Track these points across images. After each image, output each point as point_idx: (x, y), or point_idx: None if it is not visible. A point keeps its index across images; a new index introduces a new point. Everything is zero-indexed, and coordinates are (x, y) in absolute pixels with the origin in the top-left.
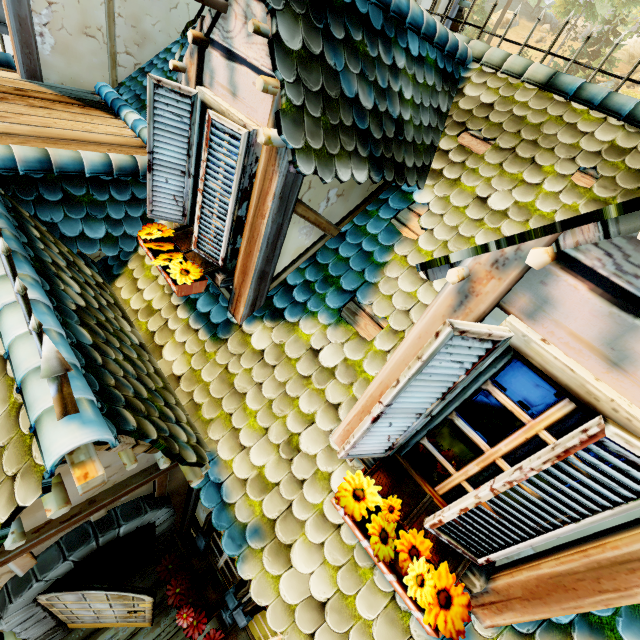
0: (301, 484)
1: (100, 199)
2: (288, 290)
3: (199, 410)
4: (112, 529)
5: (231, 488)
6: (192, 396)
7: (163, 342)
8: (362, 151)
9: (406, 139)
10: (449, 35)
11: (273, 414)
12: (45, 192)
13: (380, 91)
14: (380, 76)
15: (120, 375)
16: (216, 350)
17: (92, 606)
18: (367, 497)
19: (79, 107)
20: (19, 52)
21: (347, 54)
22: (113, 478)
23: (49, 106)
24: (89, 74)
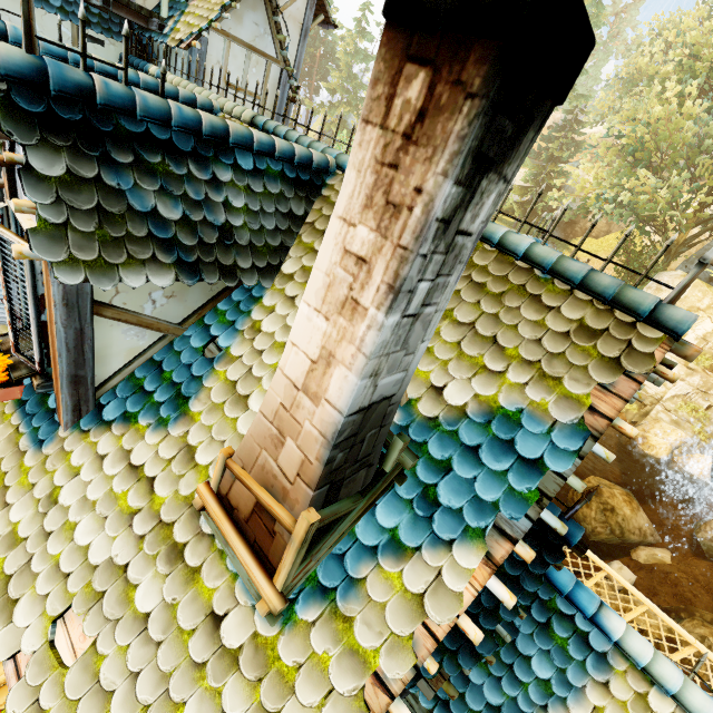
0: None
1: None
2: None
3: None
4: None
5: None
6: None
7: None
8: None
9: None
10: (180, 91)
11: None
12: None
13: None
14: None
15: None
16: None
17: None
18: None
19: None
20: None
21: None
22: None
23: None
24: None
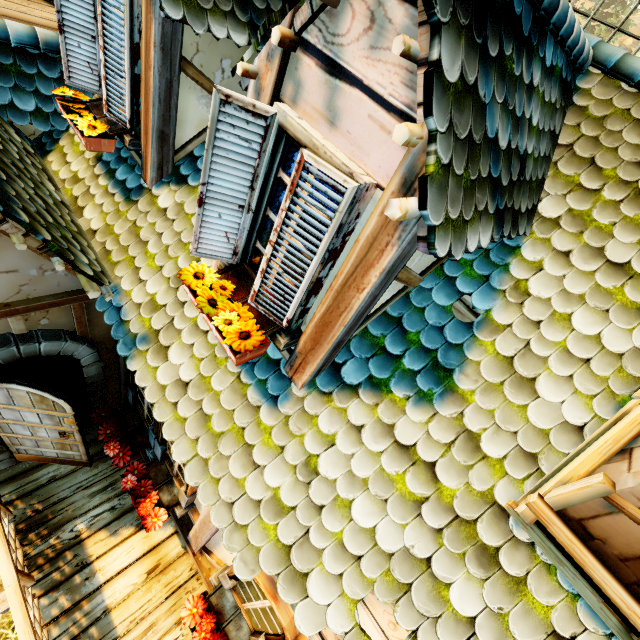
0: (183, 305)
1: (28, 72)
2: (193, 160)
3: (109, 255)
4: (32, 343)
5: (128, 310)
6: (105, 245)
7: (85, 204)
8: (241, 15)
9: None
10: None
11: (168, 256)
12: None
13: None
14: None
15: (25, 197)
16: (128, 209)
17: (24, 417)
18: (206, 279)
19: None
20: None
21: None
22: (25, 289)
23: None
24: None
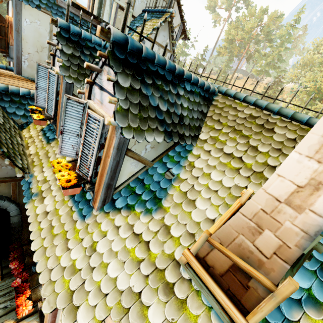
0: (57, 180)
1: (24, 102)
2: None
3: (33, 163)
4: None
5: (34, 183)
6: (33, 159)
7: (31, 145)
8: None
9: None
10: None
11: None
12: (4, 97)
13: None
14: None
15: (3, 138)
16: (47, 146)
17: None
18: (61, 163)
19: (31, 82)
20: (15, 66)
21: (90, 58)
22: None
23: (19, 80)
24: None
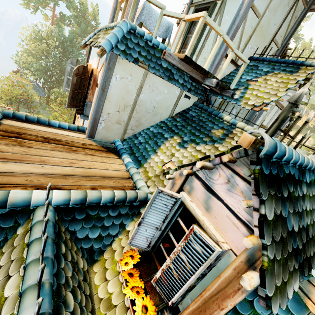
0: None
1: (102, 215)
2: None
3: None
4: None
5: None
6: None
7: None
8: (296, 264)
9: (309, 237)
10: None
11: None
12: (77, 214)
13: (299, 215)
14: (299, 205)
15: None
16: None
17: None
18: None
19: (105, 152)
20: (89, 129)
21: (288, 203)
22: None
23: (93, 153)
24: (113, 136)
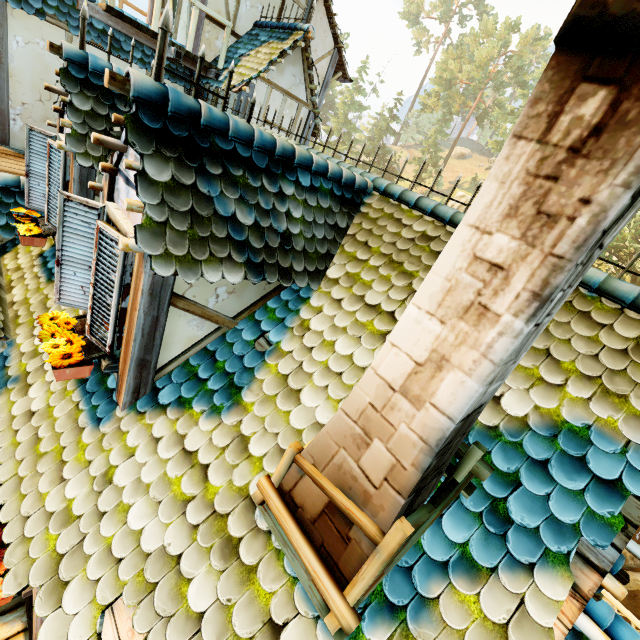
0: None
1: (7, 201)
2: None
3: (18, 319)
4: None
5: (14, 358)
6: (18, 312)
7: (16, 285)
8: None
9: None
10: None
11: None
12: None
13: None
14: None
15: None
16: (46, 286)
17: None
18: (58, 319)
19: None
20: None
21: None
22: None
23: (3, 156)
24: None
